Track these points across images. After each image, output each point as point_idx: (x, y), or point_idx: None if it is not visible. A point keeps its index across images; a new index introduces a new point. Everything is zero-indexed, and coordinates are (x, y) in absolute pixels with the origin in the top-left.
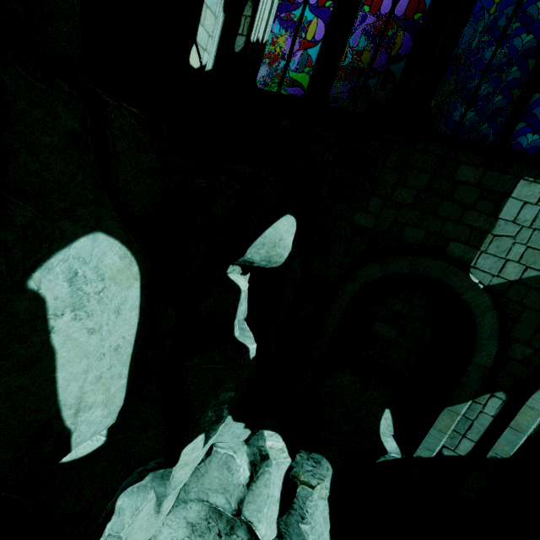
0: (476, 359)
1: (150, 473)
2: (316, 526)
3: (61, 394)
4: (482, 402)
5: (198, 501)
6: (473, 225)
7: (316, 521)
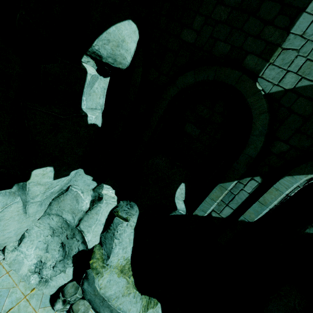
0: (246, 151)
1: (16, 185)
2: (123, 242)
3: None
4: (244, 183)
5: (56, 215)
6: (268, 40)
7: (123, 239)
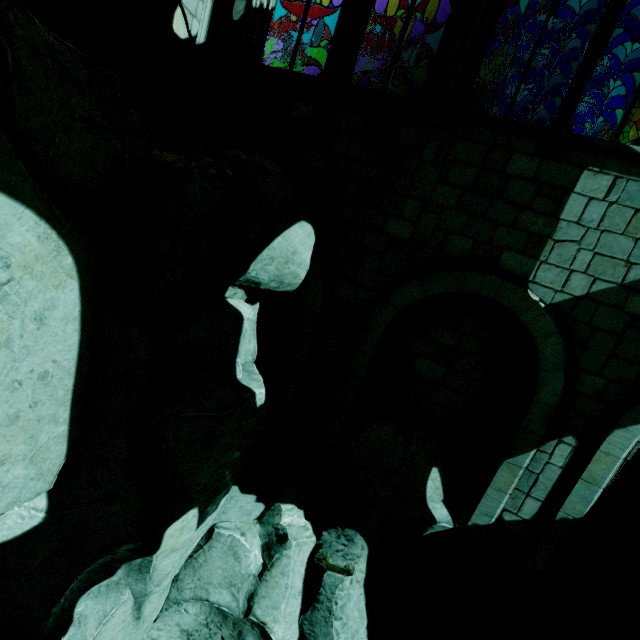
0: (539, 397)
1: (123, 565)
2: (349, 622)
3: None
4: (548, 451)
5: (195, 601)
6: (530, 229)
7: (349, 616)
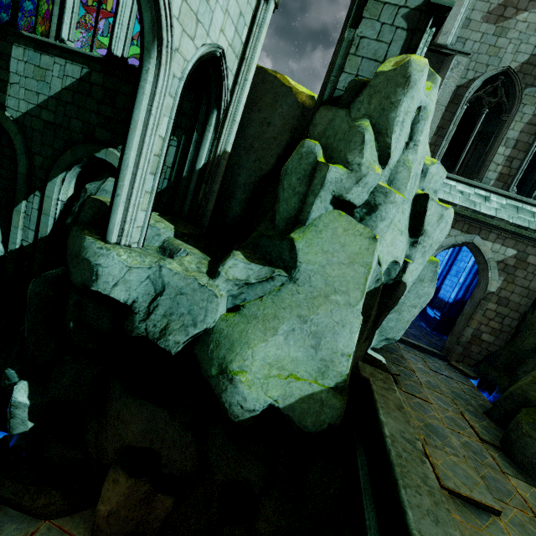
0: (19, 170)
1: None
2: None
3: None
4: (31, 201)
5: None
6: (1, 78)
7: None
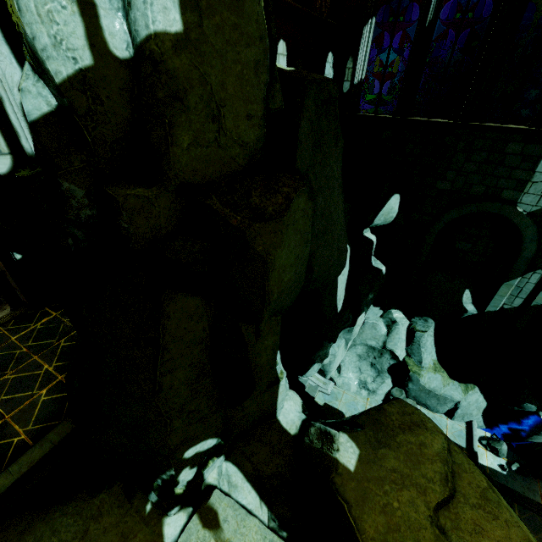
0: (522, 255)
1: (342, 331)
2: (428, 349)
3: (337, 295)
4: (527, 277)
5: (361, 344)
6: (518, 178)
7: (427, 347)
